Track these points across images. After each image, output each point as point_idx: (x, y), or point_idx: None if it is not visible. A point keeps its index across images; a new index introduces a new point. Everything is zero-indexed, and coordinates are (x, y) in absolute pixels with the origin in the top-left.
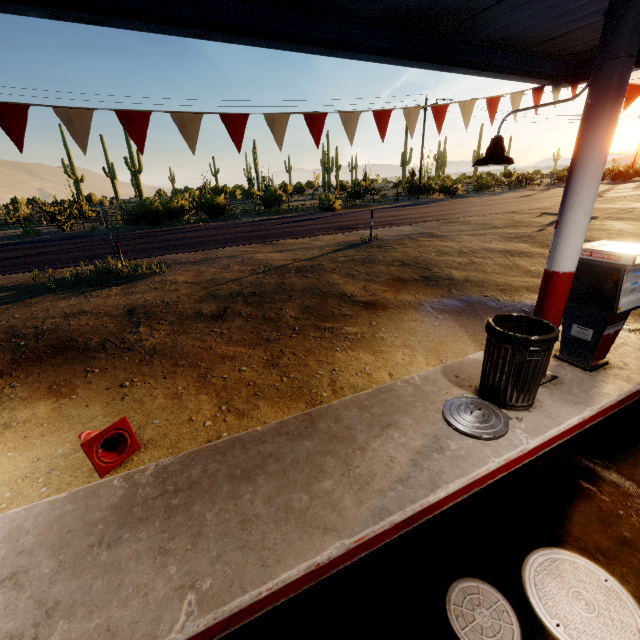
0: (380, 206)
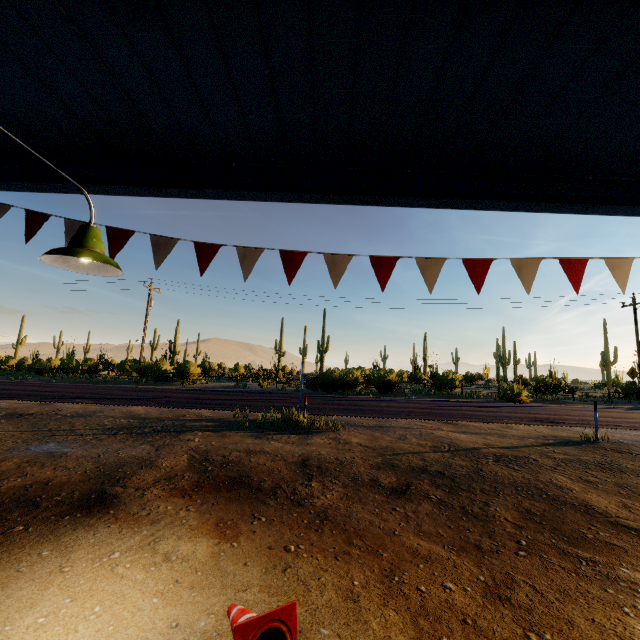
0: (585, 405)
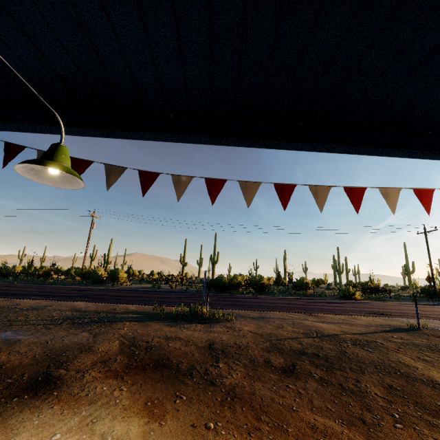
0: (399, 301)
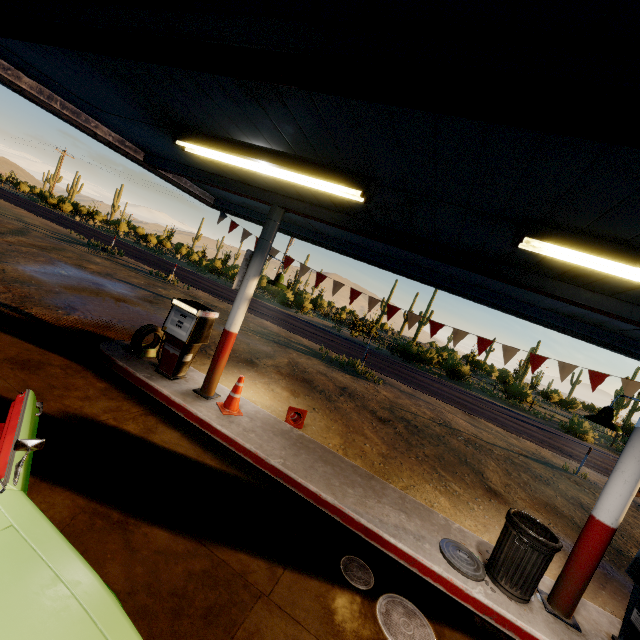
0: None
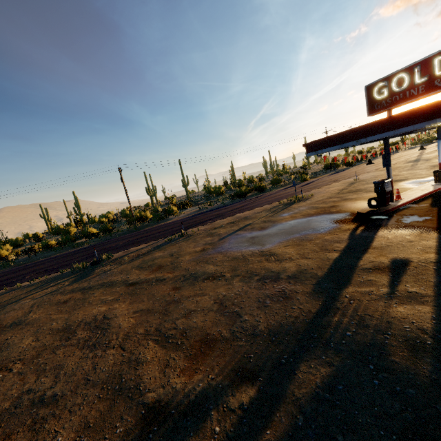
0: (323, 175)
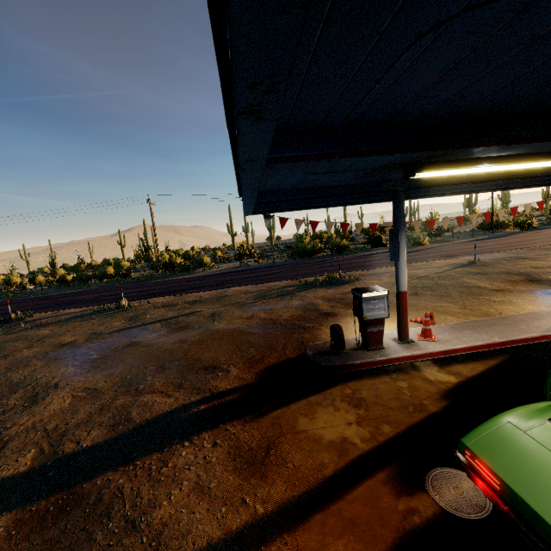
0: (460, 240)
